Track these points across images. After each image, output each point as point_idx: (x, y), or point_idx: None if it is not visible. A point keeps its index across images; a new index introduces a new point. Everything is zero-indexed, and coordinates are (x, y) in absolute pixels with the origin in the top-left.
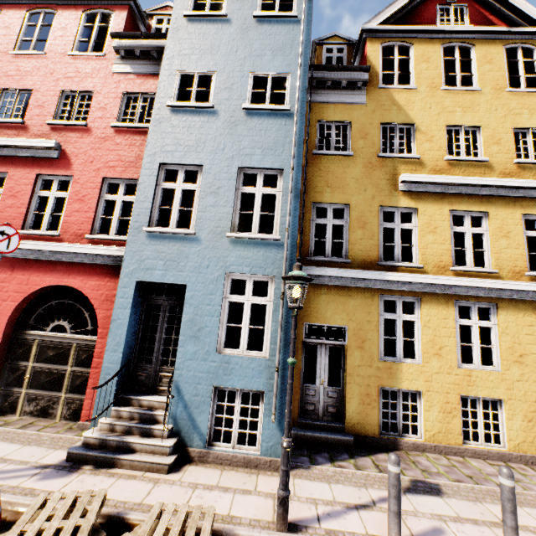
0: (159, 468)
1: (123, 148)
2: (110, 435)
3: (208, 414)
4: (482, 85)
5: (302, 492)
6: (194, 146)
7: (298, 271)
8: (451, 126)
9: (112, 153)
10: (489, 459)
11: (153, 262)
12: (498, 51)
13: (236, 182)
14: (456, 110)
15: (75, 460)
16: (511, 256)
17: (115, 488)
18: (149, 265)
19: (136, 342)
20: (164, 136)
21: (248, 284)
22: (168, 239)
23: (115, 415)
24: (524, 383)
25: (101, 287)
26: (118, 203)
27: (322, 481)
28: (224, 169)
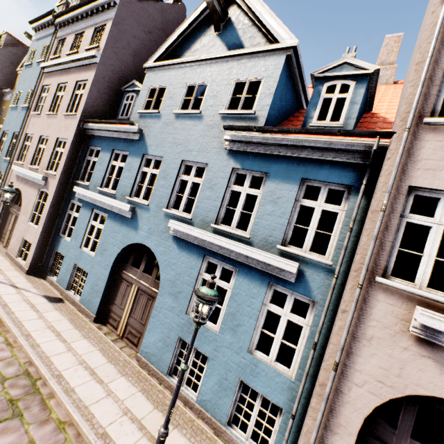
0: None
1: None
2: None
3: None
4: None
5: None
6: None
7: None
8: None
9: None
10: None
11: None
12: None
13: None
14: None
15: None
16: None
17: None
18: None
19: None
20: None
21: None
22: None
23: None
24: None
25: None
26: None
27: None
28: None
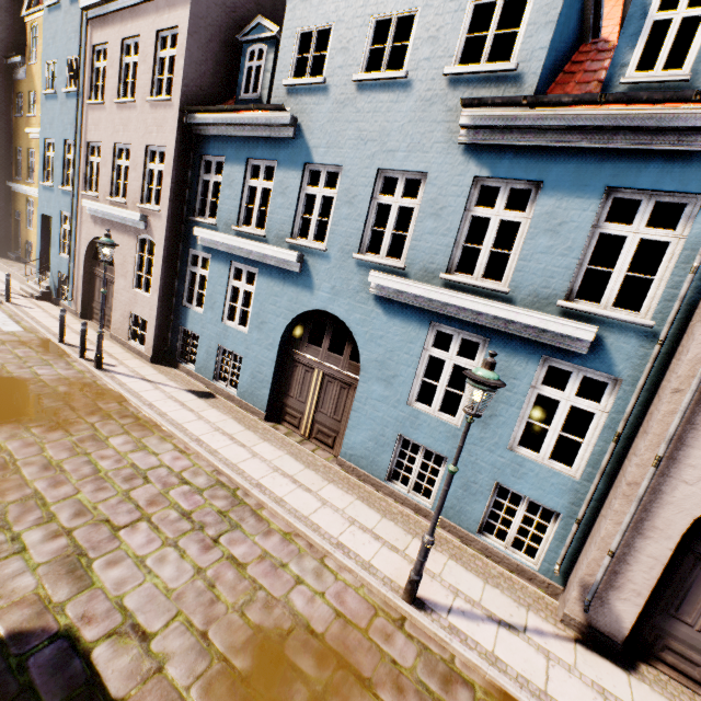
0: None
1: None
2: None
3: None
4: None
5: None
6: None
7: None
8: None
9: None
10: None
11: None
12: None
13: None
14: None
15: None
16: None
17: None
18: None
19: None
20: None
21: None
22: None
23: None
24: None
25: None
26: None
27: None
28: None
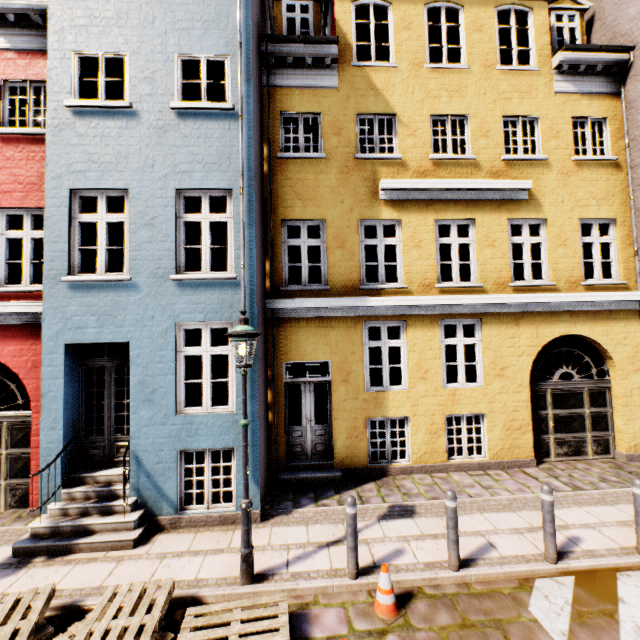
0: (123, 545)
1: (18, 165)
2: (63, 521)
3: (175, 480)
4: (471, 62)
5: (278, 539)
6: (114, 164)
7: (242, 327)
8: (437, 115)
9: (3, 173)
10: (471, 470)
11: (83, 319)
12: (489, 15)
13: (176, 209)
14: (442, 95)
15: (24, 554)
16: (496, 267)
17: (72, 576)
18: (78, 323)
19: (80, 413)
20: (69, 150)
21: (204, 333)
22: (98, 288)
23: (68, 498)
24: (504, 395)
25: (25, 352)
26: (26, 242)
27: (301, 524)
28: (158, 193)
